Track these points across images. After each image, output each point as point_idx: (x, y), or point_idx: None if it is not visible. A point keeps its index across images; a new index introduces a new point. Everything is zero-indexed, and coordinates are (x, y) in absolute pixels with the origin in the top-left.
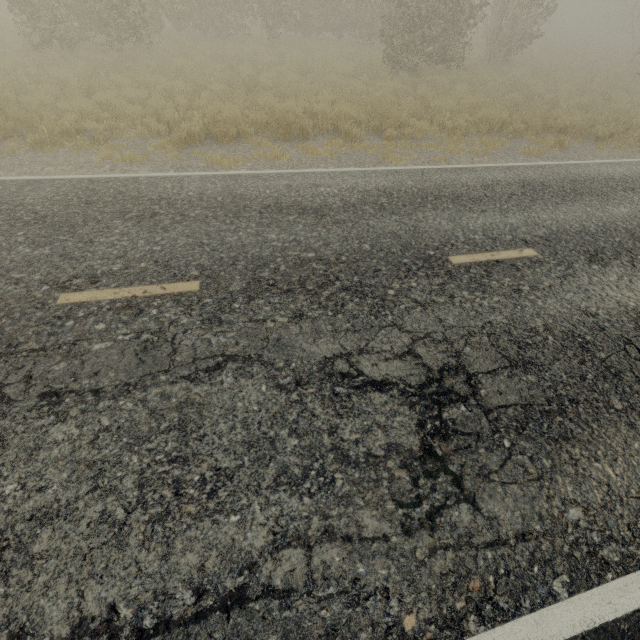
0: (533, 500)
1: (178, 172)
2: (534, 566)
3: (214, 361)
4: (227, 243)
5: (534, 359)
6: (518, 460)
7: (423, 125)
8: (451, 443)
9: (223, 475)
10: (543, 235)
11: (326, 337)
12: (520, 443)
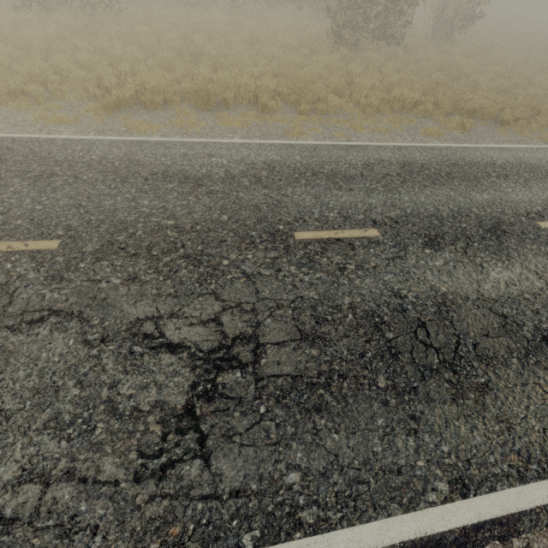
0: (261, 462)
1: (97, 135)
2: (235, 520)
3: (40, 314)
4: (102, 206)
5: (325, 334)
6: (265, 425)
7: (335, 101)
8: (213, 405)
9: (3, 416)
10: (394, 217)
11: (147, 300)
12: (275, 410)
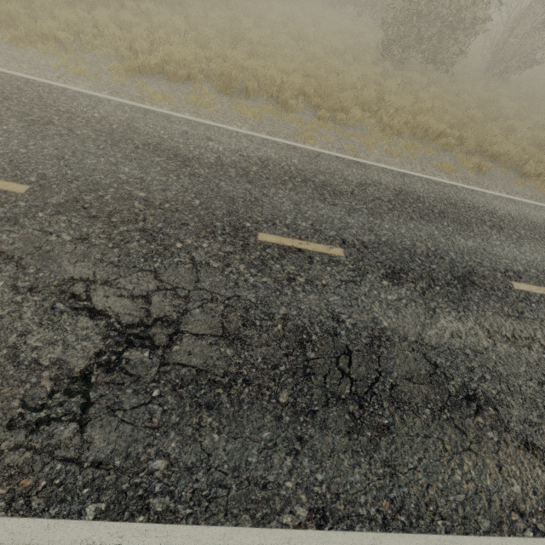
0: (134, 442)
1: (110, 94)
2: (86, 488)
3: None
4: (83, 163)
5: (247, 338)
6: (152, 408)
7: (356, 114)
8: (110, 376)
9: None
10: (366, 241)
11: (88, 262)
12: (167, 397)
